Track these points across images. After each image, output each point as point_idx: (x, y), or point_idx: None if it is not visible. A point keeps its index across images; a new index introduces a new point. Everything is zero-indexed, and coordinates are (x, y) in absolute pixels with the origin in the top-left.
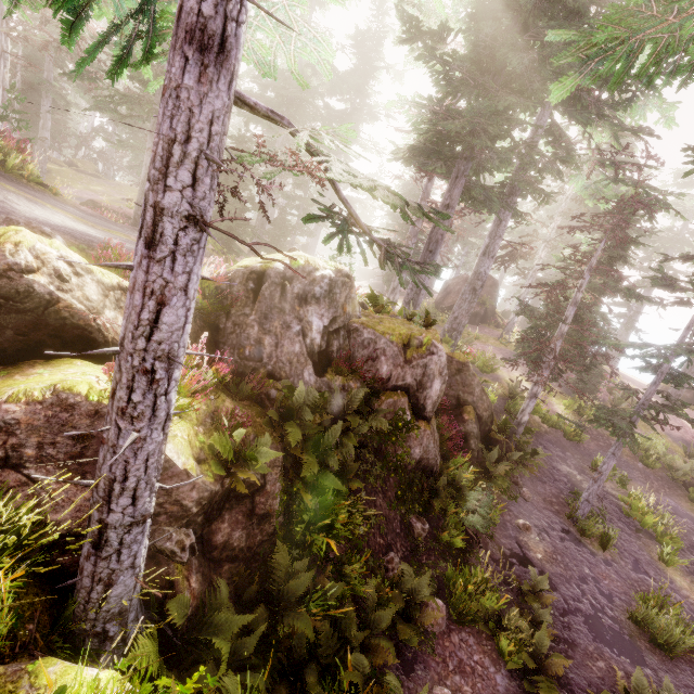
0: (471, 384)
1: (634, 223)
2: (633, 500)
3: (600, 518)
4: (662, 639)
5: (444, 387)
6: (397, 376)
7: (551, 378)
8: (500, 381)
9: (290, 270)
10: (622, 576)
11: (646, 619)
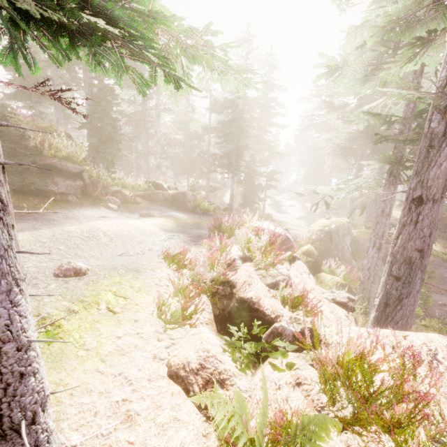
0: None
1: None
2: None
3: None
4: None
5: None
6: None
7: None
8: None
9: (337, 228)
10: None
11: None
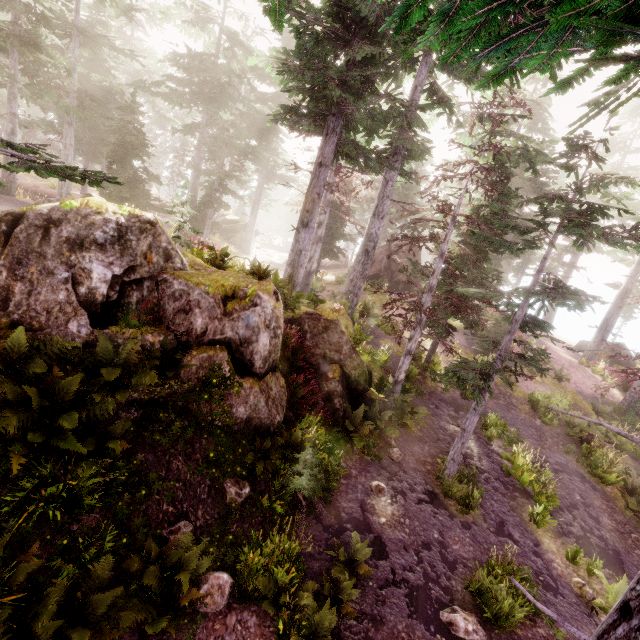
0: (338, 342)
1: (543, 186)
2: (515, 458)
3: (472, 478)
4: (492, 612)
5: (277, 342)
6: (214, 330)
7: (426, 335)
8: (403, 342)
9: (58, 212)
10: (480, 539)
11: (482, 589)
